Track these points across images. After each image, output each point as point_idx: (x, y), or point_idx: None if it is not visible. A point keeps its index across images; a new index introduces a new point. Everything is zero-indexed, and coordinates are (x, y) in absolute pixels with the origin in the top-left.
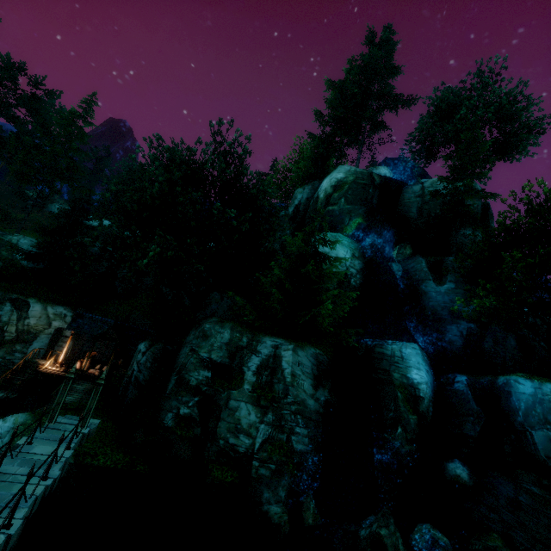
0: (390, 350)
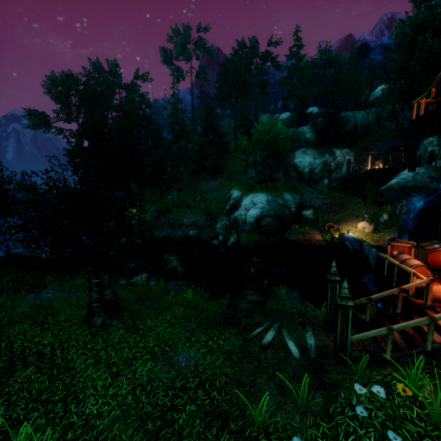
0: None
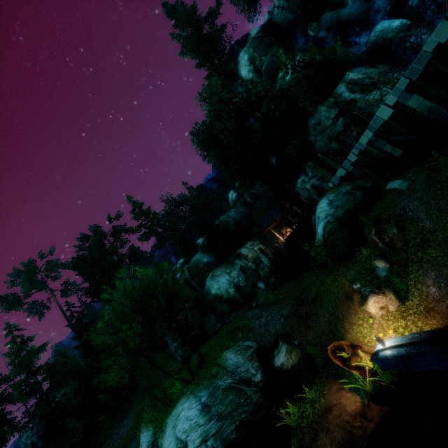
0: (373, 37)
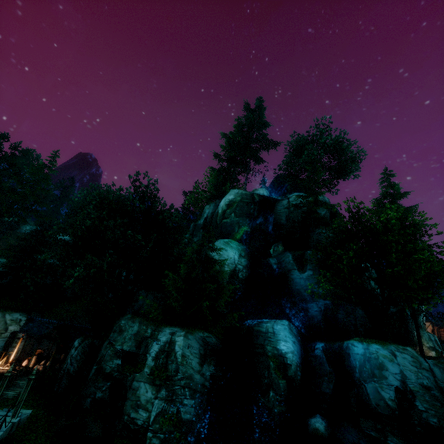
0: (265, 328)
